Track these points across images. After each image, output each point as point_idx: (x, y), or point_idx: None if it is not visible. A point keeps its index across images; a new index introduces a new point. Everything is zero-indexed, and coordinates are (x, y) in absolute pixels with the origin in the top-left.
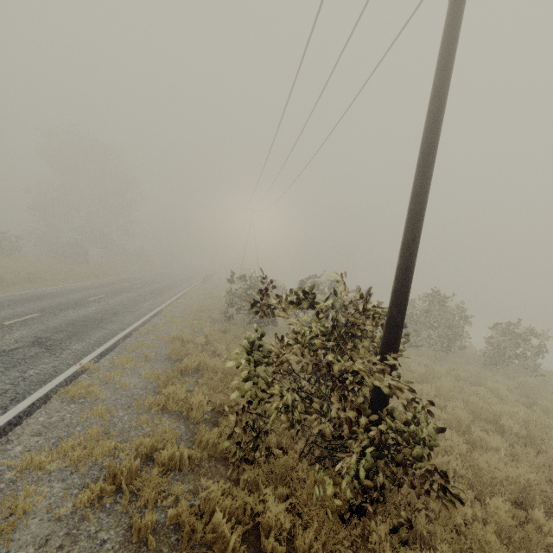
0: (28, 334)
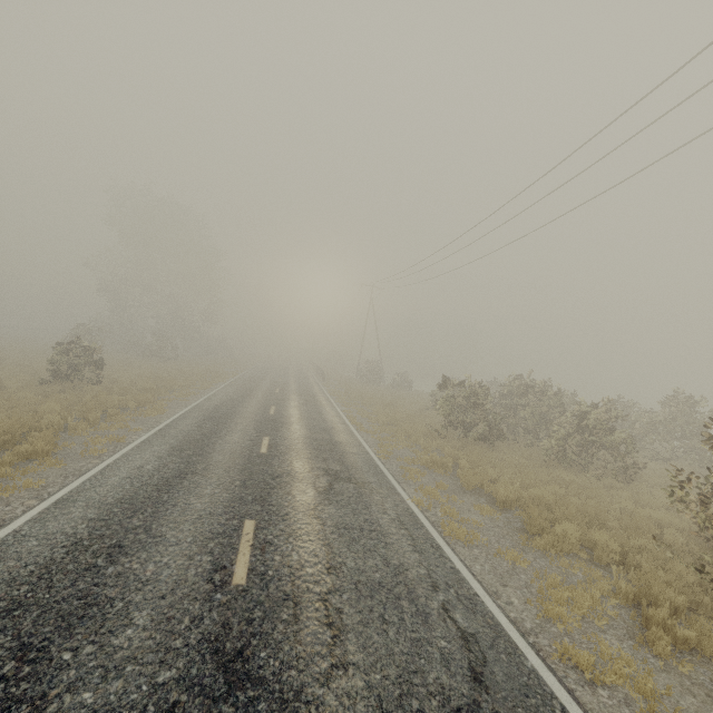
0: (308, 466)
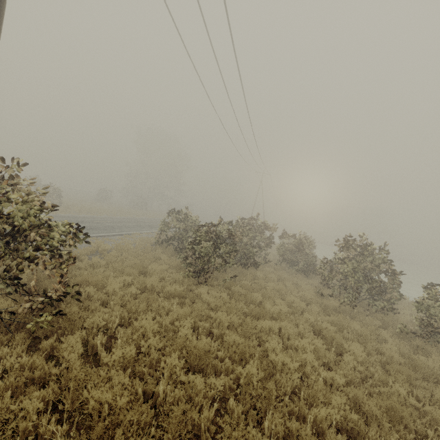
0: None
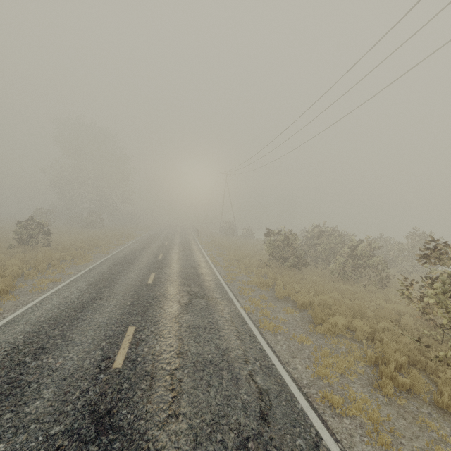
0: (177, 290)
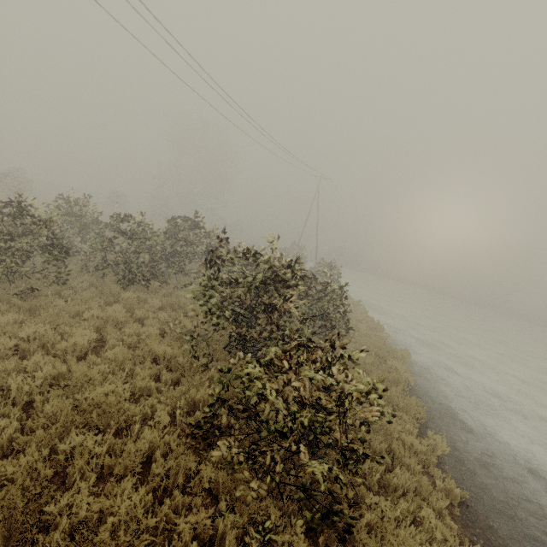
0: None
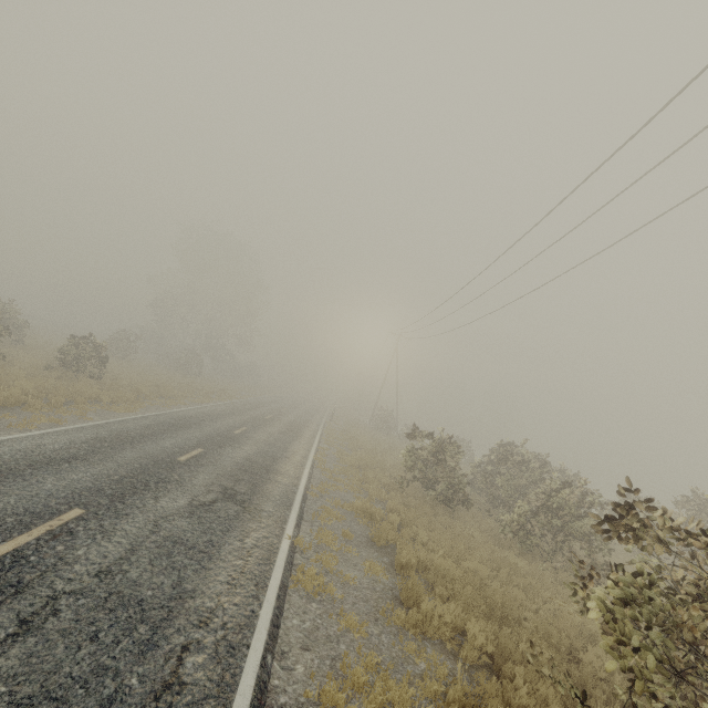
0: (211, 480)
